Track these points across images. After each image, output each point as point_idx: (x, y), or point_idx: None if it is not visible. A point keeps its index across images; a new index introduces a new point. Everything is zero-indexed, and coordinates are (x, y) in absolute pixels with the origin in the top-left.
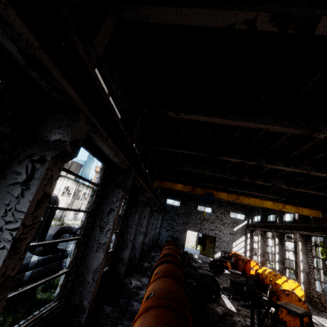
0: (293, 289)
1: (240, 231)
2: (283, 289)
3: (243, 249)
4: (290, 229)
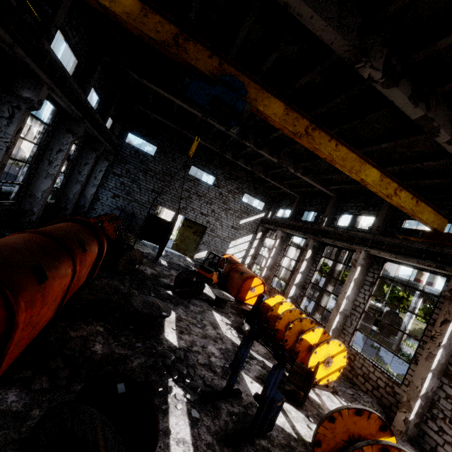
0: (331, 357)
1: (249, 226)
2: (358, 409)
3: (244, 252)
4: (350, 241)
